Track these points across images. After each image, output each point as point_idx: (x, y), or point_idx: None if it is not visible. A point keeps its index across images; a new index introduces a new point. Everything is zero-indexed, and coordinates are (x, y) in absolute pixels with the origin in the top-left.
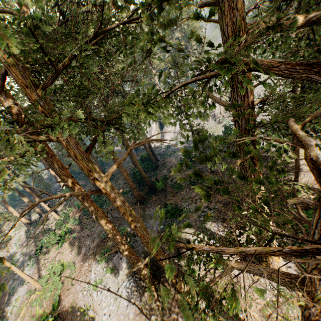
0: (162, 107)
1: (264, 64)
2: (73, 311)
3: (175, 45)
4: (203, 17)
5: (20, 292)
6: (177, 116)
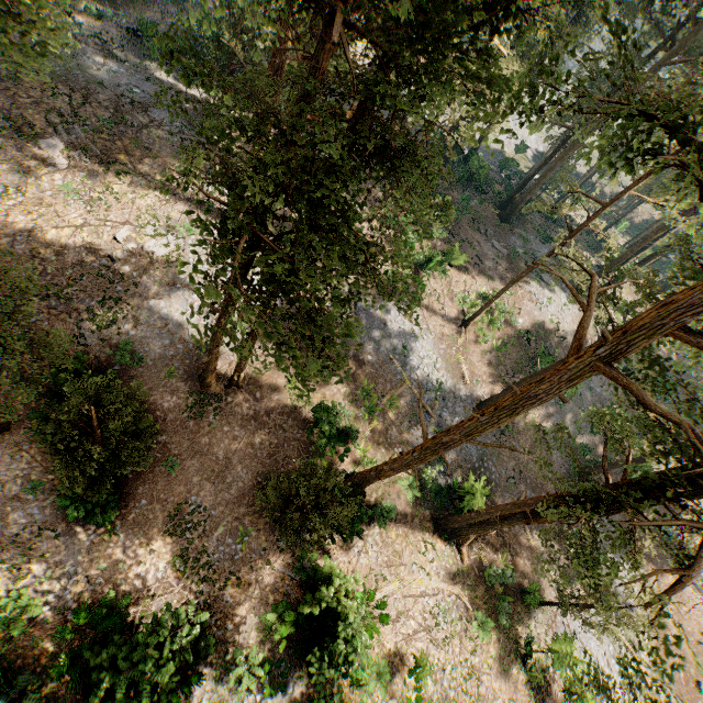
0: None
1: None
2: (539, 326)
3: None
4: None
5: (423, 347)
6: None
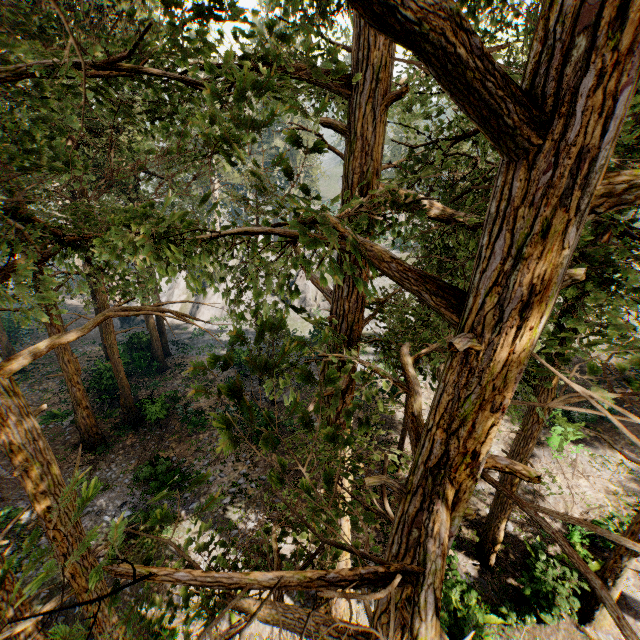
0: (191, 255)
1: (373, 252)
2: None
3: (270, 157)
4: (298, 145)
5: None
6: (223, 280)
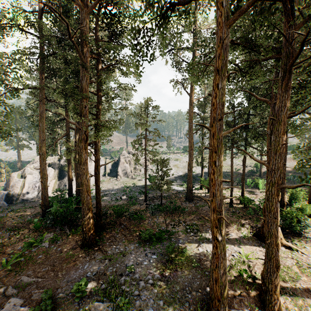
0: None
1: None
2: None
3: None
4: None
5: None
6: None
